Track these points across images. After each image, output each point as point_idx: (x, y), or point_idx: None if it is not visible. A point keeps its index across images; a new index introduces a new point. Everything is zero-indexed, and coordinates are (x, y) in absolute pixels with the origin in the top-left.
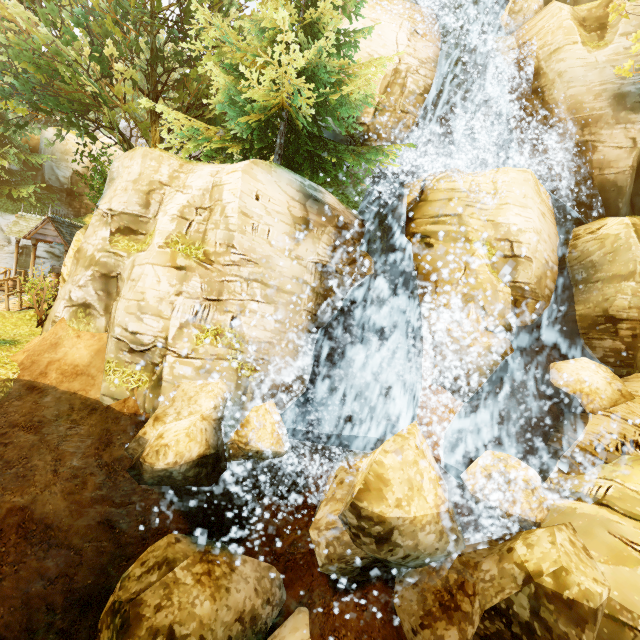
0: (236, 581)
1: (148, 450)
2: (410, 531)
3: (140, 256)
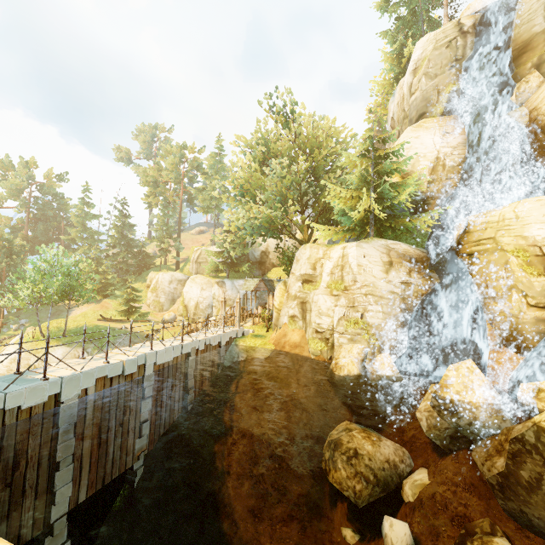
0: (383, 445)
1: (336, 368)
2: (468, 409)
3: (316, 292)
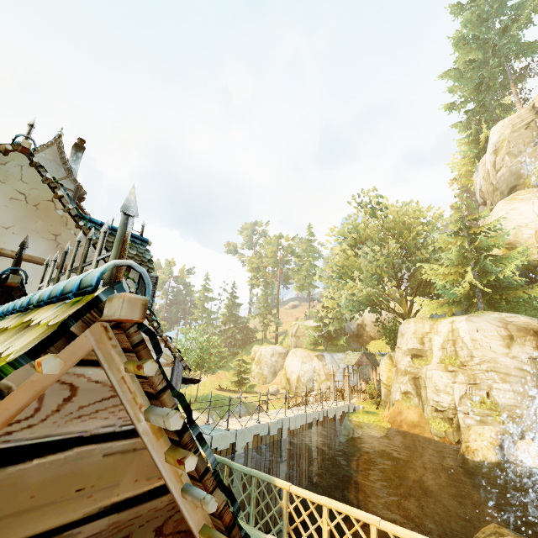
0: None
1: (468, 452)
2: None
3: (428, 367)
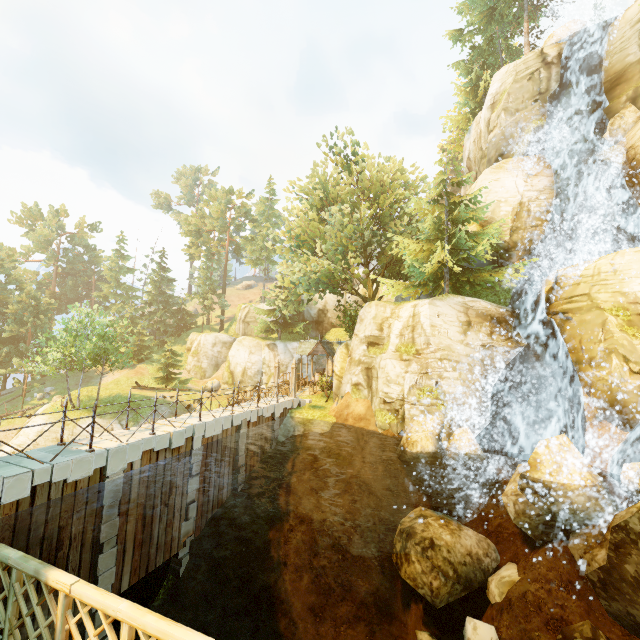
0: (463, 535)
1: (408, 444)
2: (563, 492)
3: (383, 356)
